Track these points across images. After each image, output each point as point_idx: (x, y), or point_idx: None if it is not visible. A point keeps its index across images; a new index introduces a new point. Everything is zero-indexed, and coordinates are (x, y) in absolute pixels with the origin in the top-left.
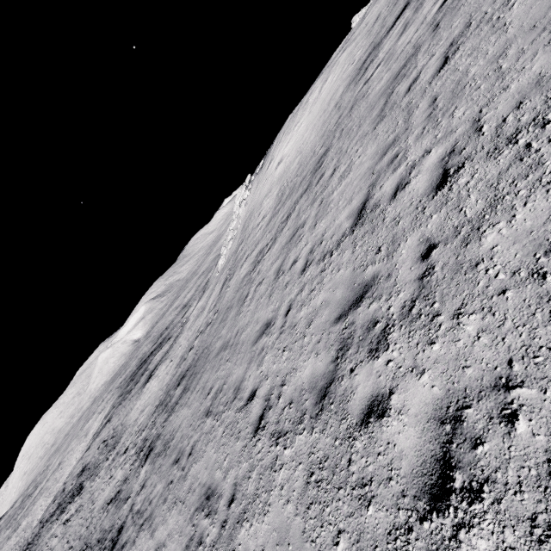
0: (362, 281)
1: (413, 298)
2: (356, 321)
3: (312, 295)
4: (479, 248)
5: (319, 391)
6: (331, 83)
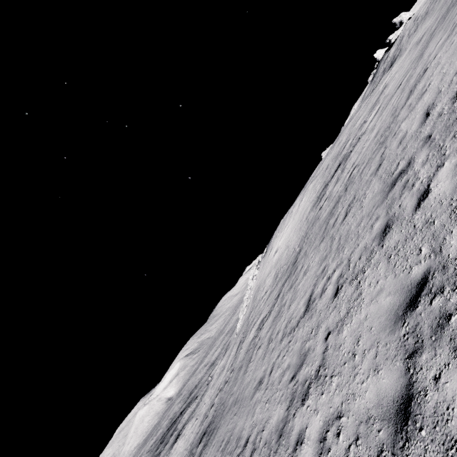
0: (304, 351)
1: (320, 365)
2: (299, 380)
3: (283, 360)
4: (342, 337)
5: (279, 431)
6: (304, 202)
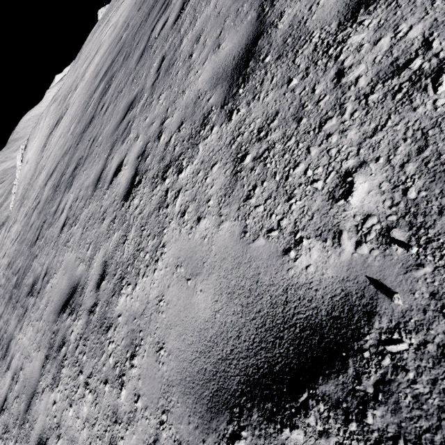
0: None
1: None
2: None
3: None
4: None
5: None
6: (45, 127)
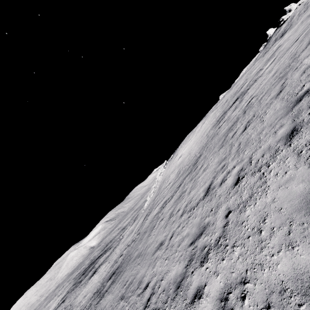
0: (203, 224)
1: (220, 236)
2: (198, 245)
3: (183, 229)
4: (244, 215)
5: (177, 283)
6: (205, 124)
